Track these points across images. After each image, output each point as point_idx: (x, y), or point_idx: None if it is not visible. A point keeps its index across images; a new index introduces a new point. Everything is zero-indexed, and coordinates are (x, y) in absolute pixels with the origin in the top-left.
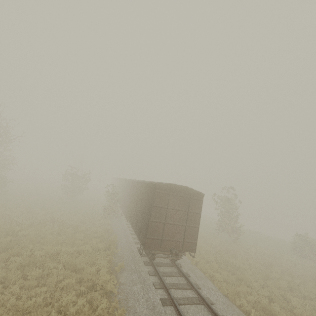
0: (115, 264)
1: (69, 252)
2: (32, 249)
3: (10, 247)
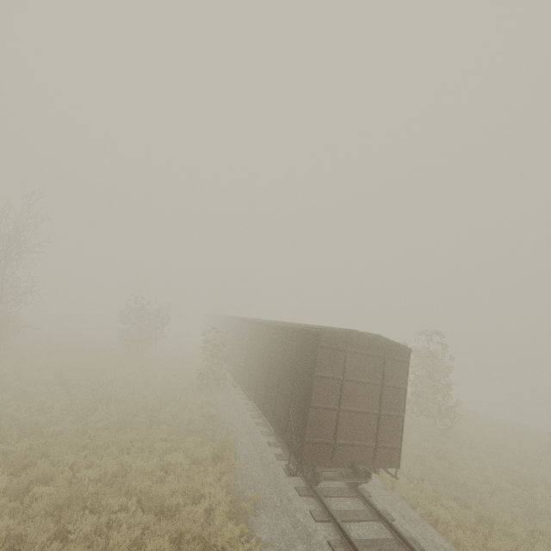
0: (239, 494)
1: (147, 469)
2: (73, 463)
3: (30, 462)
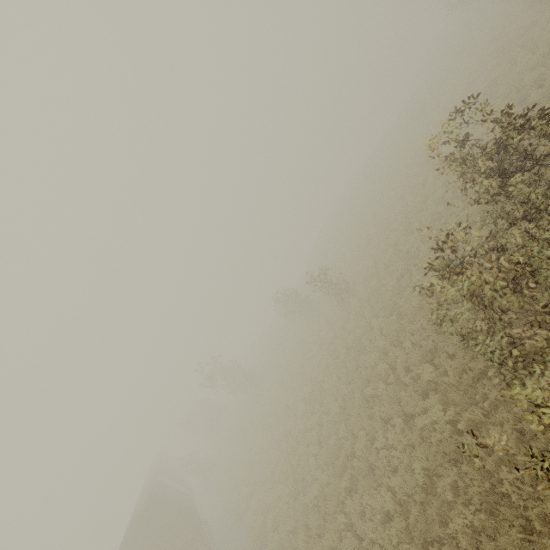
0: None
1: None
2: None
3: None
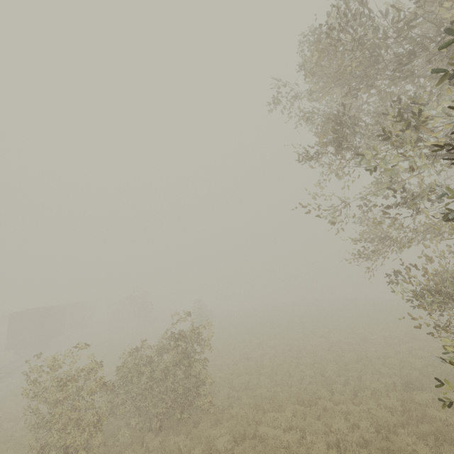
0: None
1: None
2: None
3: None
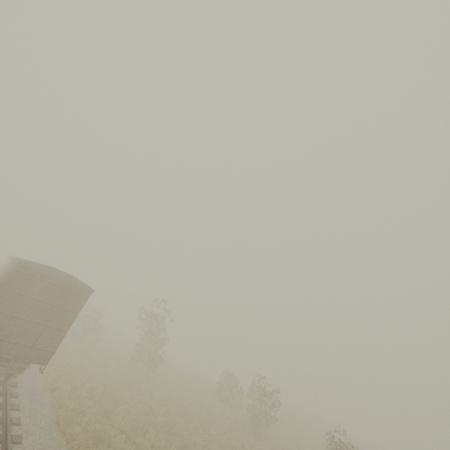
0: None
1: None
2: None
3: None
